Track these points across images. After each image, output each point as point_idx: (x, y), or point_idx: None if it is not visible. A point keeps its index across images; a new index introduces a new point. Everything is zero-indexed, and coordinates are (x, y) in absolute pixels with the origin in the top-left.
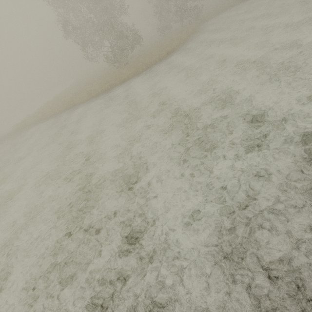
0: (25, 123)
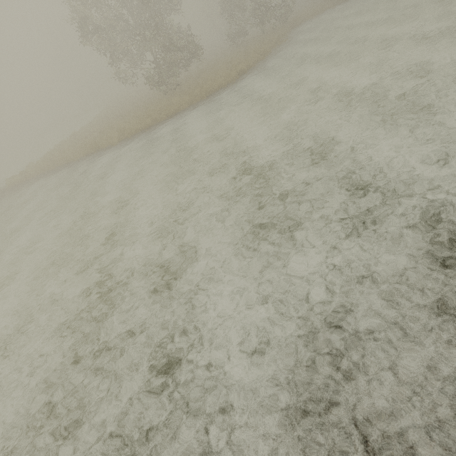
0: (25, 175)
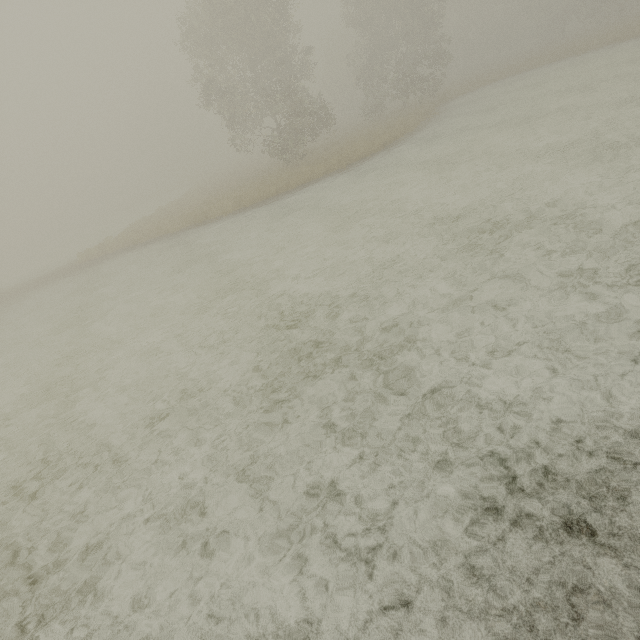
0: (103, 248)
